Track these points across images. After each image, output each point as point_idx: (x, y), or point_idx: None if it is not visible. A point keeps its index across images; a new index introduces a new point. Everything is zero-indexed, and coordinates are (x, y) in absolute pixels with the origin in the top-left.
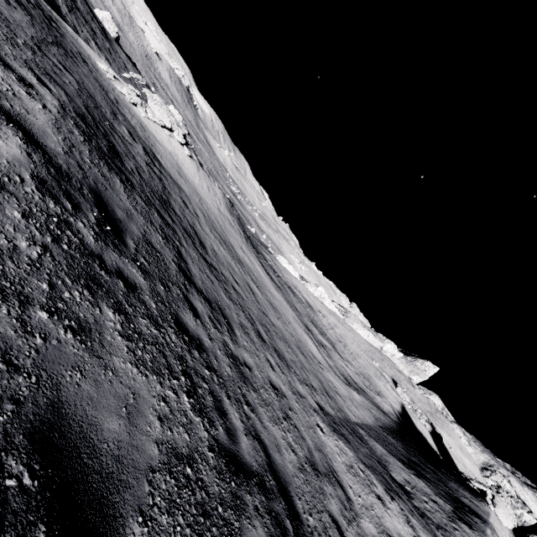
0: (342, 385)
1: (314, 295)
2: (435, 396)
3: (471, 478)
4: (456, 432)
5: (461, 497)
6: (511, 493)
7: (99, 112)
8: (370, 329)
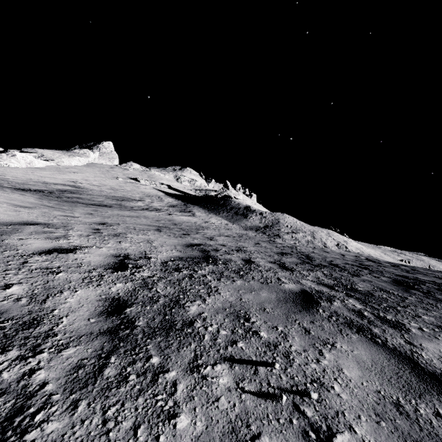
0: (205, 218)
1: (27, 169)
2: (134, 164)
3: (221, 195)
4: (157, 174)
5: (242, 207)
6: (189, 180)
7: (389, 305)
8: (69, 153)
